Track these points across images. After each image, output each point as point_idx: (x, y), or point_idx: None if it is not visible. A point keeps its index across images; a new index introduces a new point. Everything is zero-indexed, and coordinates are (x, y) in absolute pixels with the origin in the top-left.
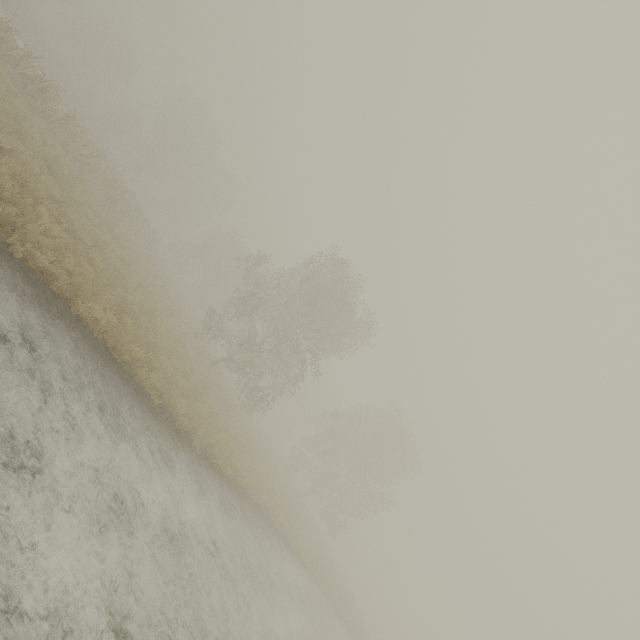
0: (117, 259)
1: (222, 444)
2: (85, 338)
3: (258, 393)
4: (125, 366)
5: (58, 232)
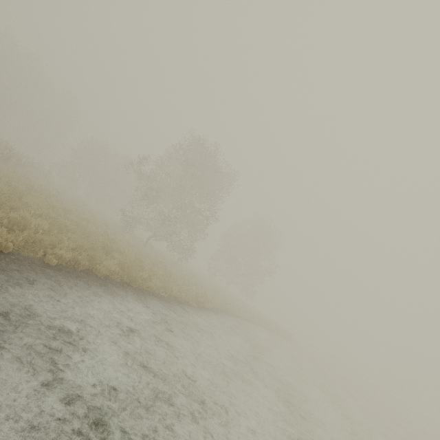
0: (62, 212)
1: (199, 293)
2: (118, 287)
3: (182, 247)
4: (139, 287)
5: (47, 225)
